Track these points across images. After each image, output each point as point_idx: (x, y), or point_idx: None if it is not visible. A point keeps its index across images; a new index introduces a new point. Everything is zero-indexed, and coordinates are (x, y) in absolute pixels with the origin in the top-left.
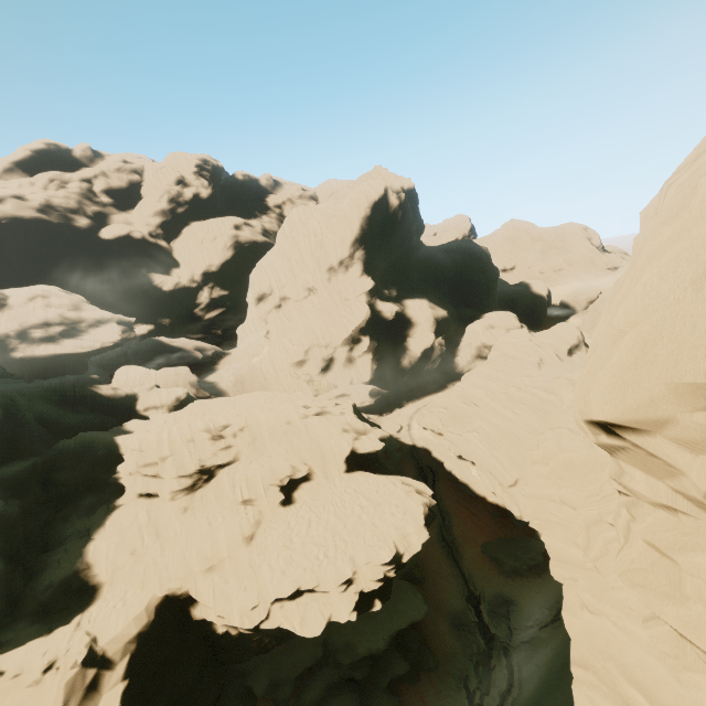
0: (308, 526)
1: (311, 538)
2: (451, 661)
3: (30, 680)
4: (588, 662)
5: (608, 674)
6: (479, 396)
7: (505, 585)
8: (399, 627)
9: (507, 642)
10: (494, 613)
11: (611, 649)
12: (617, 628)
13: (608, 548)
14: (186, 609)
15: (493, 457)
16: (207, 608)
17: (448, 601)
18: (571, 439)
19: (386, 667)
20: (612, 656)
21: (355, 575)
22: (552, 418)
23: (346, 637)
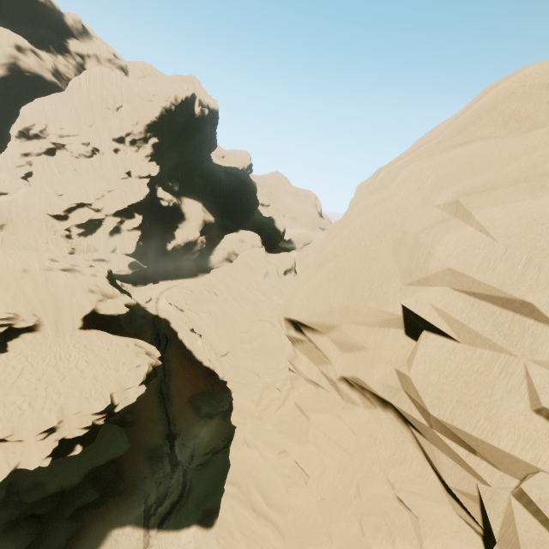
0: (18, 376)
1: (18, 388)
2: (139, 485)
3: None
4: (237, 480)
5: (247, 488)
6: (219, 288)
7: (198, 425)
8: (99, 463)
9: (188, 466)
10: (184, 446)
11: (254, 470)
12: (261, 456)
13: (271, 404)
14: None
15: (216, 333)
16: None
17: (150, 439)
18: (270, 329)
19: (75, 499)
20: (253, 475)
21: (61, 424)
22: (263, 313)
23: (39, 477)
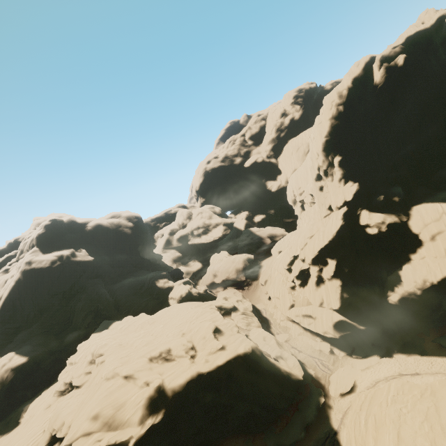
0: None
1: None
2: None
3: None
4: None
5: None
6: None
7: None
8: None
9: None
10: None
11: None
12: None
13: None
14: None
15: None
16: None
17: None
18: None
19: None
20: None
21: None
22: None
23: None
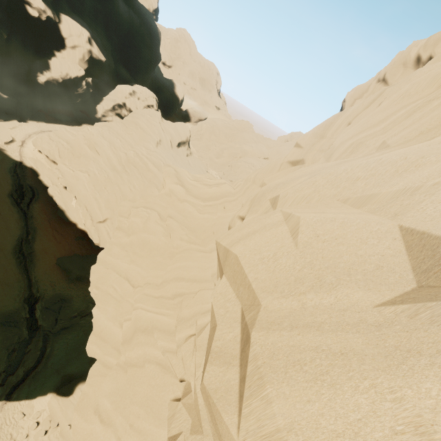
0: None
1: None
2: None
3: None
4: None
5: None
6: (103, 146)
7: (67, 288)
8: None
9: (50, 330)
10: (48, 310)
11: None
12: None
13: (145, 366)
14: None
15: (95, 198)
16: None
17: (3, 304)
18: (157, 223)
19: None
20: None
21: None
22: (150, 197)
23: None
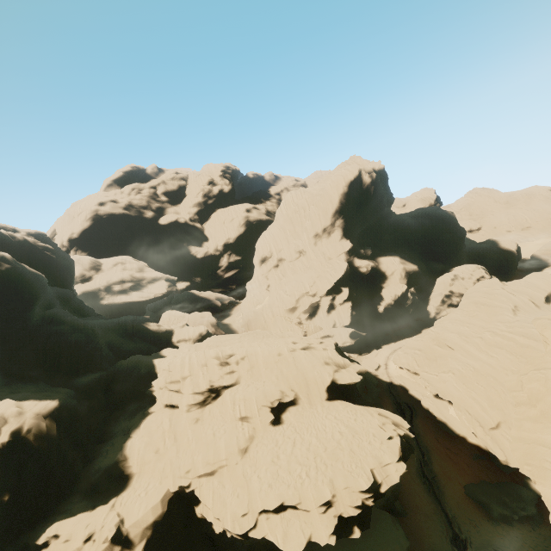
0: (293, 446)
1: (295, 457)
2: None
3: (74, 546)
4: None
5: None
6: (452, 339)
7: (494, 533)
8: None
9: None
10: None
11: None
12: None
13: None
14: (192, 506)
15: (471, 398)
16: (208, 508)
17: (431, 540)
18: None
19: None
20: None
21: (334, 498)
22: (535, 359)
23: None
